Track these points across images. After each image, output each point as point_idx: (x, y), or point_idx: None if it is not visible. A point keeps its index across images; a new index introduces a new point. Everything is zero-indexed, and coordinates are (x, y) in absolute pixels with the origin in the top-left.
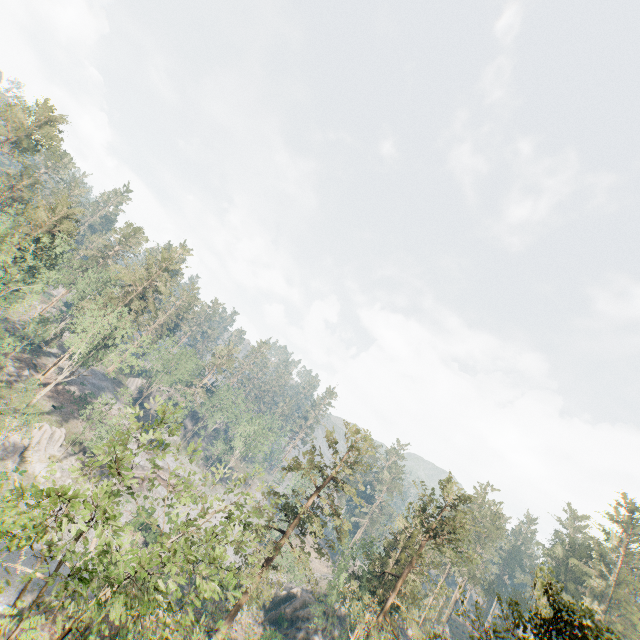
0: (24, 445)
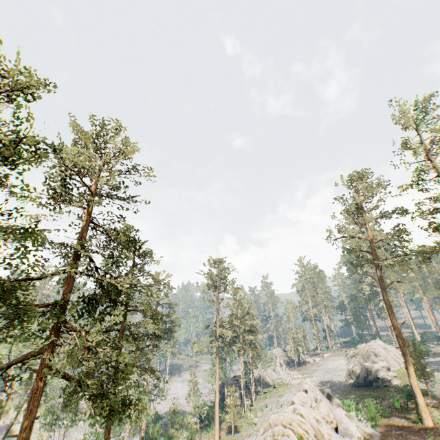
0: (7, 424)
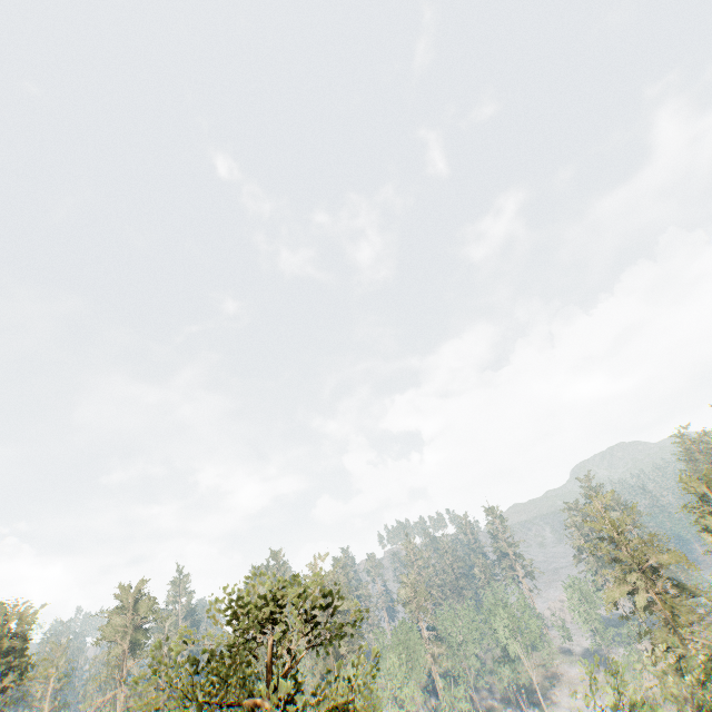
0: None
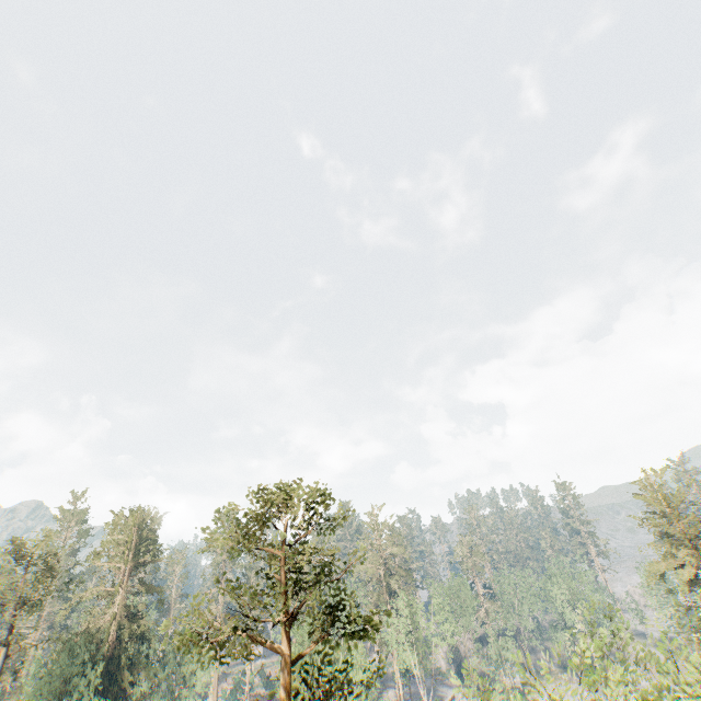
0: None
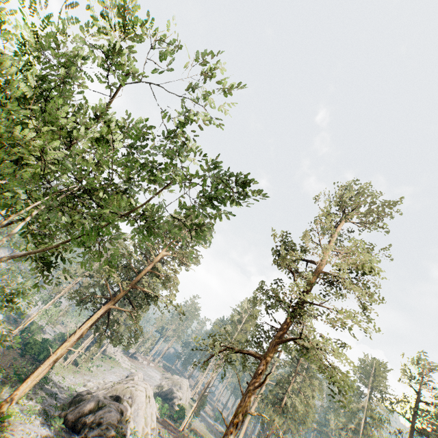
0: None
